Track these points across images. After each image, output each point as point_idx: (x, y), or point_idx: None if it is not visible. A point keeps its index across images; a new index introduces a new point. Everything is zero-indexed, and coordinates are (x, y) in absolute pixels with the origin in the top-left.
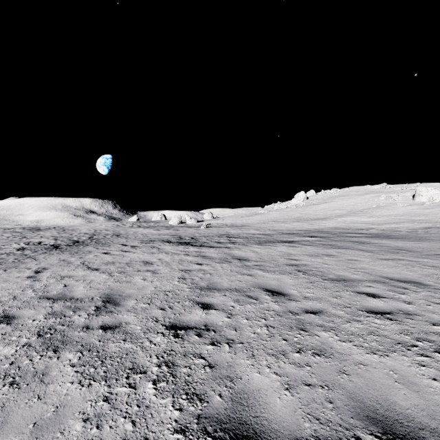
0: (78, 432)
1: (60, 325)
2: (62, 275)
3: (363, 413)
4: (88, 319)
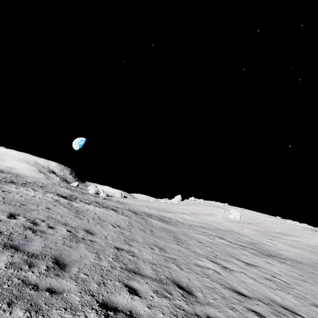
0: None
1: None
2: None
3: (12, 212)
4: None
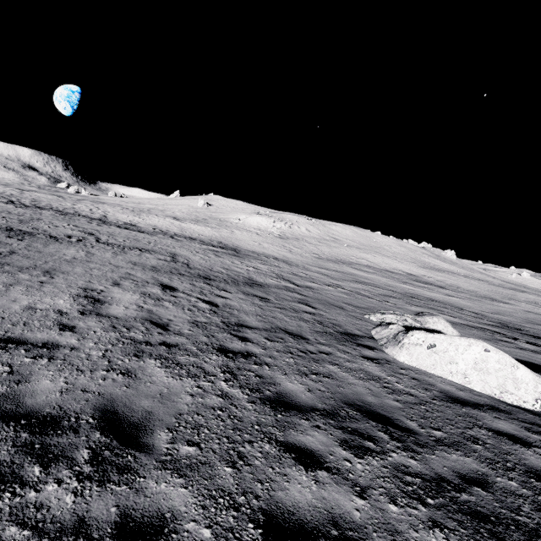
0: None
1: None
2: None
3: None
4: None
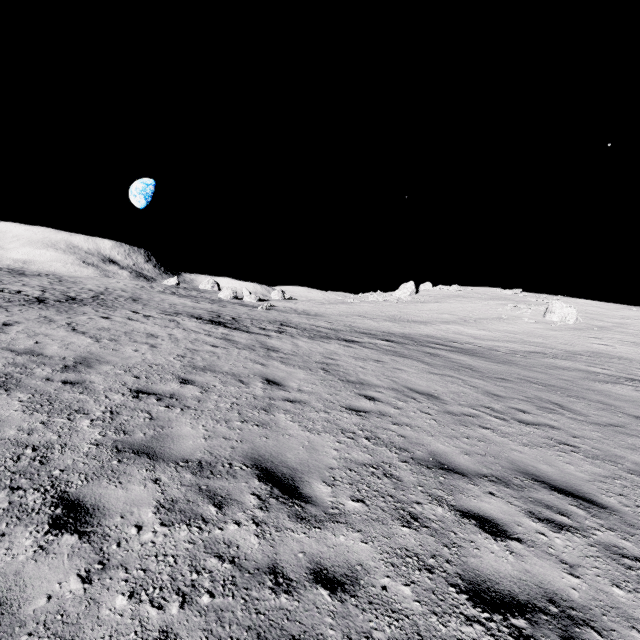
0: (11, 434)
1: (19, 374)
2: (38, 332)
3: (251, 456)
4: (51, 373)
